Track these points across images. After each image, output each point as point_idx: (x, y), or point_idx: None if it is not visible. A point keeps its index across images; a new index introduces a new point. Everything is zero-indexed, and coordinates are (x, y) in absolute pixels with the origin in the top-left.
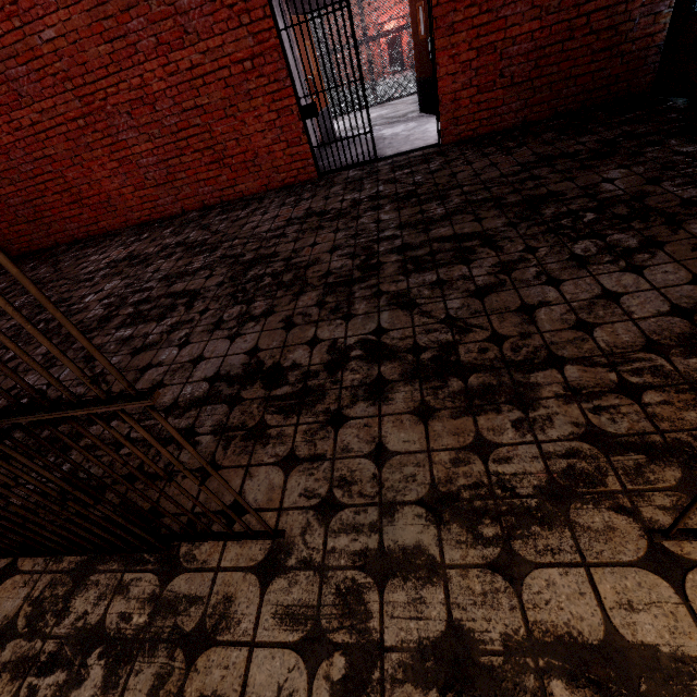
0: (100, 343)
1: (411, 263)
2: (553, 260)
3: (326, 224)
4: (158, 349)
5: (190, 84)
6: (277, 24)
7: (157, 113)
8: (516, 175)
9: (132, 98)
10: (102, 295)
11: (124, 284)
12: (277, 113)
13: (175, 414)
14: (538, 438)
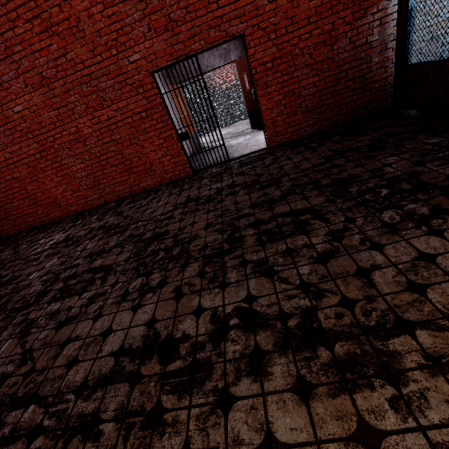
0: (34, 318)
1: (264, 235)
2: (370, 228)
3: (200, 207)
4: (77, 322)
5: (107, 128)
6: (160, 91)
7: (87, 146)
8: (323, 165)
9: (71, 139)
10: (43, 272)
11: (60, 262)
12: (163, 139)
13: (84, 395)
14: (421, 423)
